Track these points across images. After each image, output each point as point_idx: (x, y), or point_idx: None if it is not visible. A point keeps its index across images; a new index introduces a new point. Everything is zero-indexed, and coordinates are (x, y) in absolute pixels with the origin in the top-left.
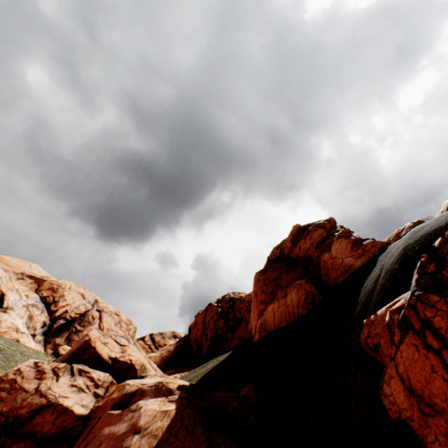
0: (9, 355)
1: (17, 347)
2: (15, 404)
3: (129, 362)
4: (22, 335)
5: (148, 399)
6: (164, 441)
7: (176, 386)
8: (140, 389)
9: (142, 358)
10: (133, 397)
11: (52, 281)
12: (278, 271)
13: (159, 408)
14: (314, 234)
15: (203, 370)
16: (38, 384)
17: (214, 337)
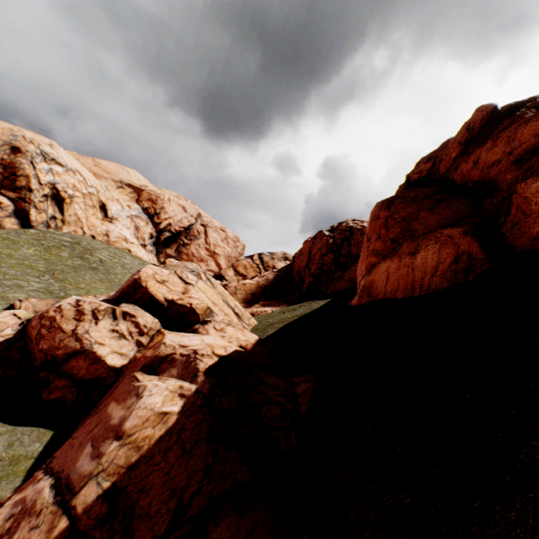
0: (109, 268)
1: (120, 259)
2: (53, 344)
3: (188, 306)
4: (132, 245)
5: (175, 372)
6: (147, 458)
7: (209, 364)
8: (171, 356)
9: (213, 297)
10: (162, 363)
11: (150, 192)
12: (415, 206)
13: (160, 406)
14: (524, 130)
15: (289, 316)
16: (76, 326)
17: (318, 274)
